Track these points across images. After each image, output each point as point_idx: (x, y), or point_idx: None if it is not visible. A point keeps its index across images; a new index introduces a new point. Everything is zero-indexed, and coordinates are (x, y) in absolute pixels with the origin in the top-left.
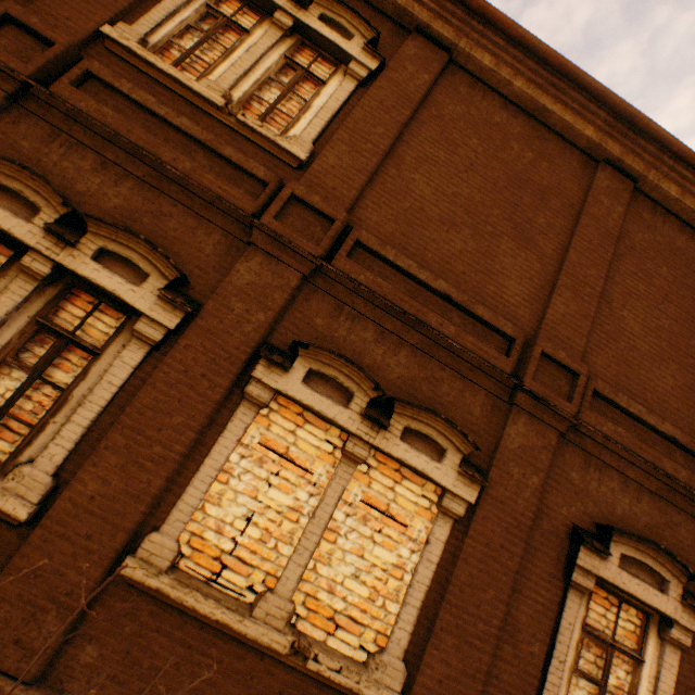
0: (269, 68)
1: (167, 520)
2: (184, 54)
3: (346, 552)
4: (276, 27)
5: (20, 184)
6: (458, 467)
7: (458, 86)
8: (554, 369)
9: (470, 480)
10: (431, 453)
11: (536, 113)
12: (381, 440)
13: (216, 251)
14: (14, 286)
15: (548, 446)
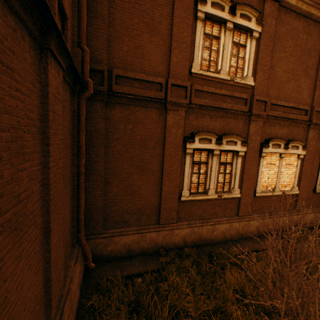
0: (230, 51)
1: (257, 185)
2: (209, 63)
3: (284, 174)
4: (227, 30)
5: (204, 136)
6: (302, 149)
7: (281, 16)
8: (316, 113)
9: (304, 150)
10: (295, 148)
11: (307, 15)
12: (287, 151)
13: (242, 126)
14: (213, 159)
15: (316, 134)
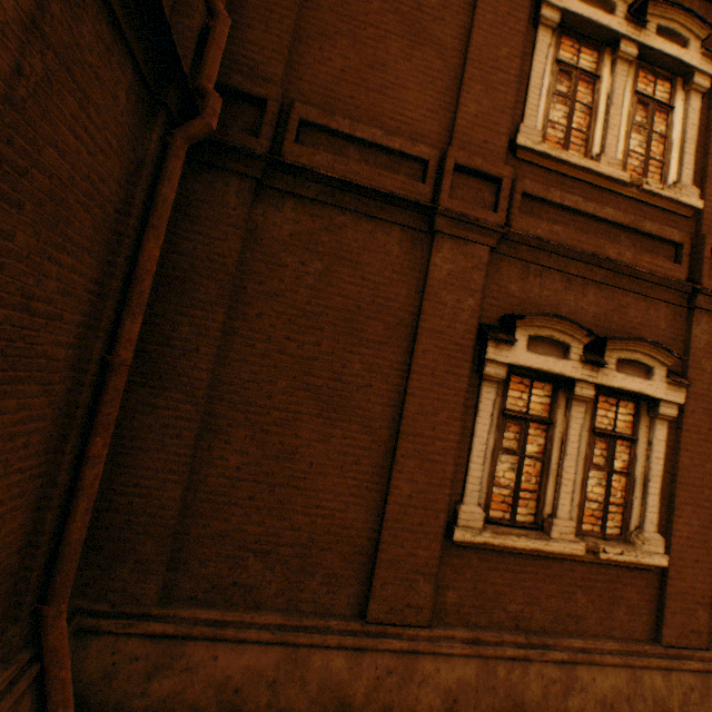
0: (628, 114)
1: None
2: (567, 133)
3: None
4: (620, 61)
5: (547, 330)
6: None
7: None
8: None
9: None
10: None
11: None
12: None
13: (666, 323)
14: (573, 413)
15: None
